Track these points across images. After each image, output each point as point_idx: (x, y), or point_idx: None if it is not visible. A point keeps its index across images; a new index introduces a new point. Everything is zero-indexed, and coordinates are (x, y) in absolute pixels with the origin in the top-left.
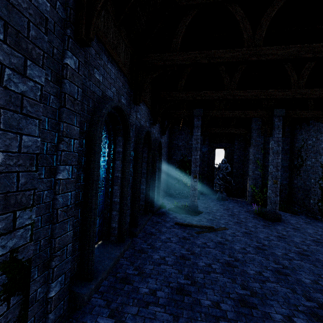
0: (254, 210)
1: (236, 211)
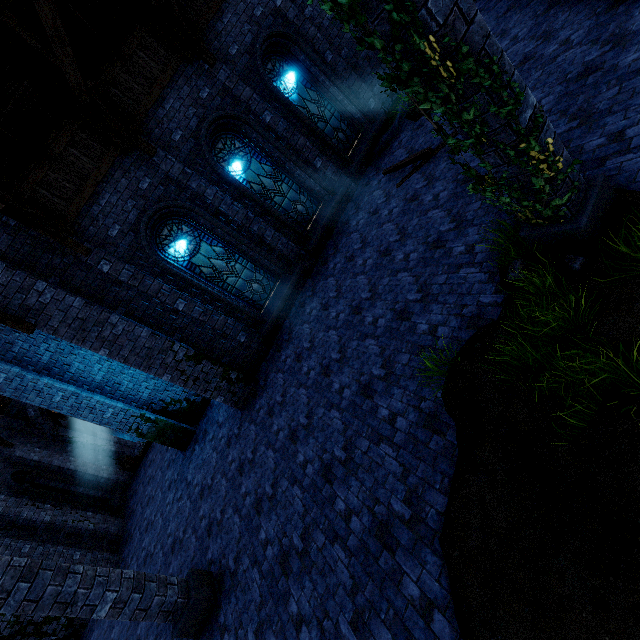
0: None
1: None
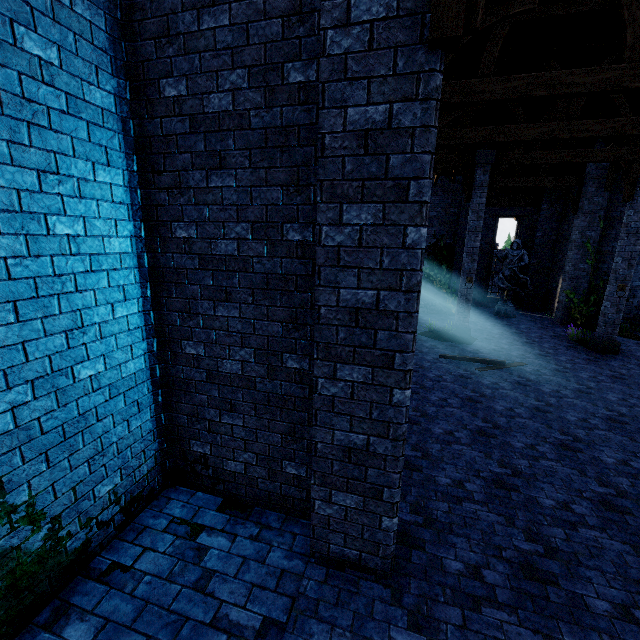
0: (569, 335)
1: (536, 336)
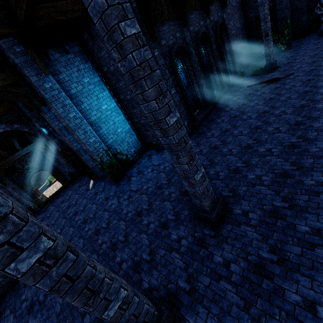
0: None
1: None
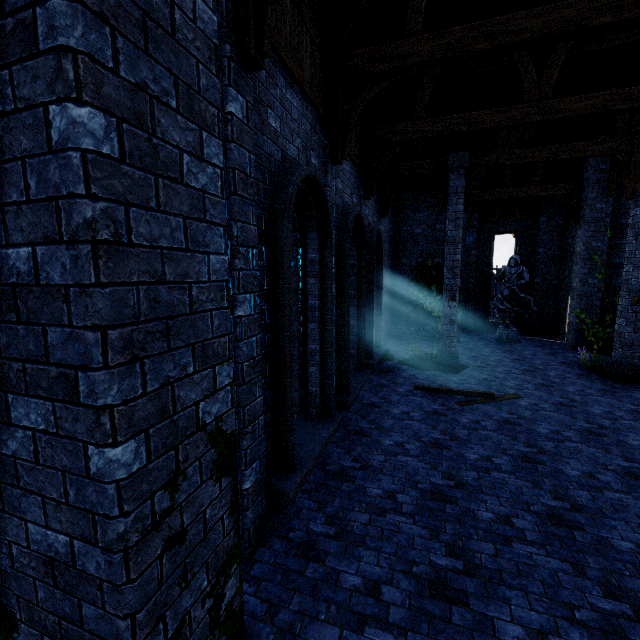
0: (581, 361)
1: (541, 363)
